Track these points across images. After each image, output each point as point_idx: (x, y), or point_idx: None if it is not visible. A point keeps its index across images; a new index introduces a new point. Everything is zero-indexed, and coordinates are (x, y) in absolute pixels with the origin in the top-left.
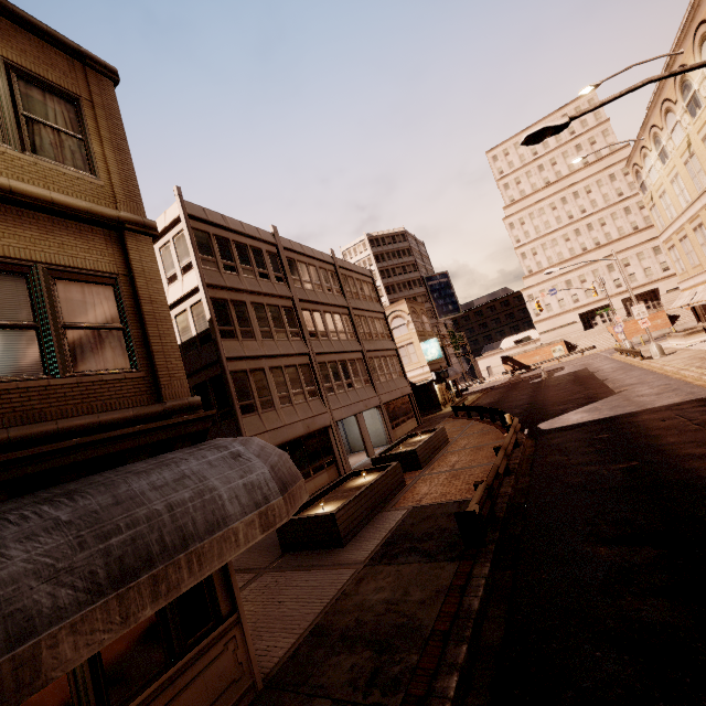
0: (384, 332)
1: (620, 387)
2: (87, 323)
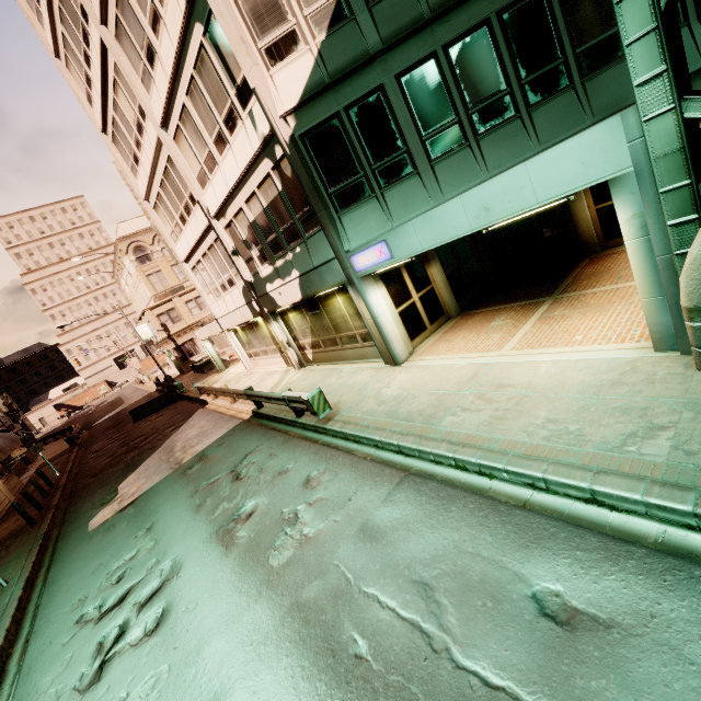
0: None
1: (128, 400)
2: None
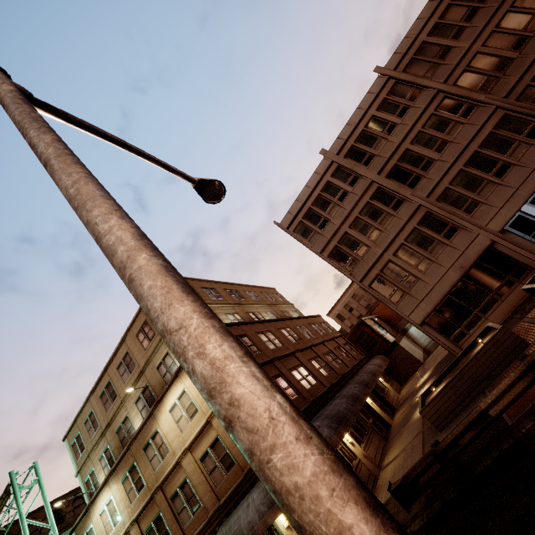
0: None
1: None
2: None
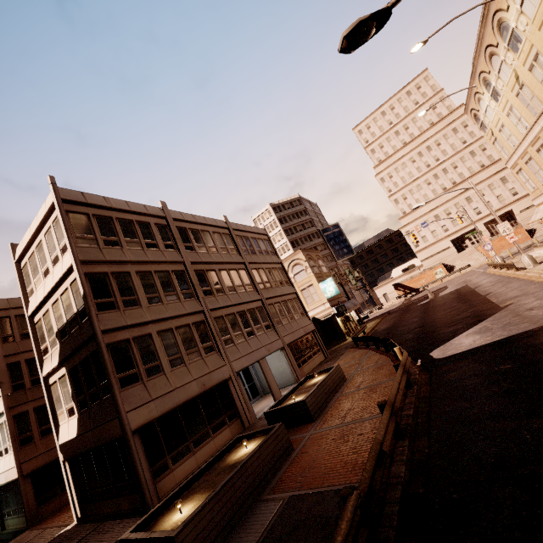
0: (283, 279)
1: (505, 301)
2: None
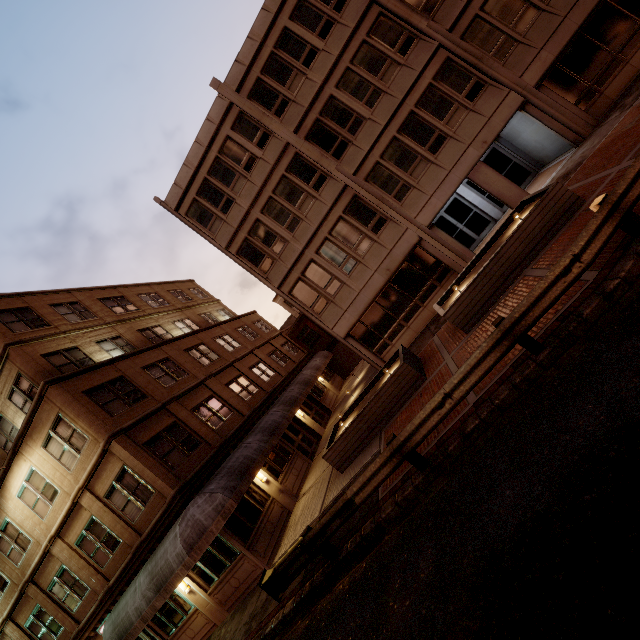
0: None
1: None
2: (135, 488)
